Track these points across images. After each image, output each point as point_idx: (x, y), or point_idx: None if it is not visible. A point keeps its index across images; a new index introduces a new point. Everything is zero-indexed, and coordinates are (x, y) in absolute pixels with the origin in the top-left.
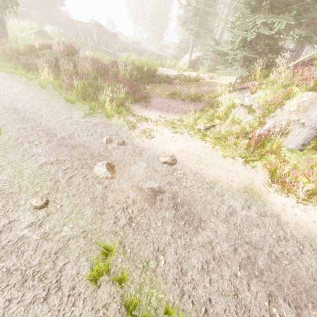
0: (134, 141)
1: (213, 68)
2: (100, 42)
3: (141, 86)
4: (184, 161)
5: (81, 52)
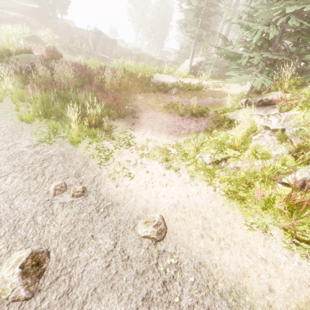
0: (103, 188)
1: (217, 74)
2: (96, 48)
3: (131, 96)
4: (180, 231)
5: (75, 58)
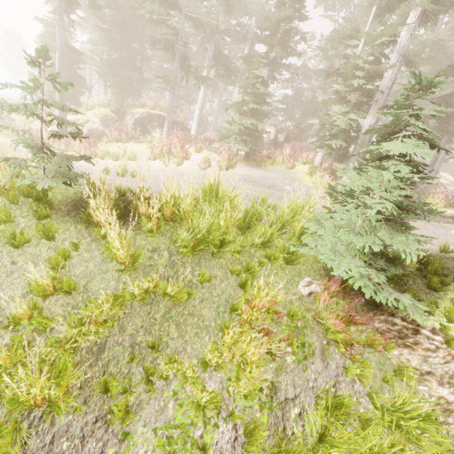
0: None
1: None
2: None
3: None
4: None
5: None
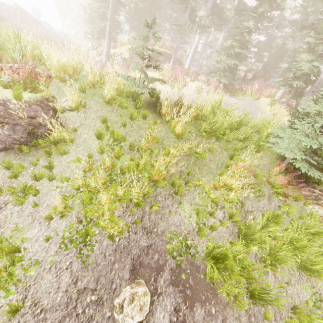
0: None
1: None
2: (23, 23)
3: None
4: None
5: None
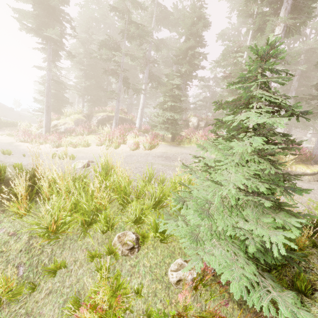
0: None
1: None
2: None
3: None
4: None
5: None
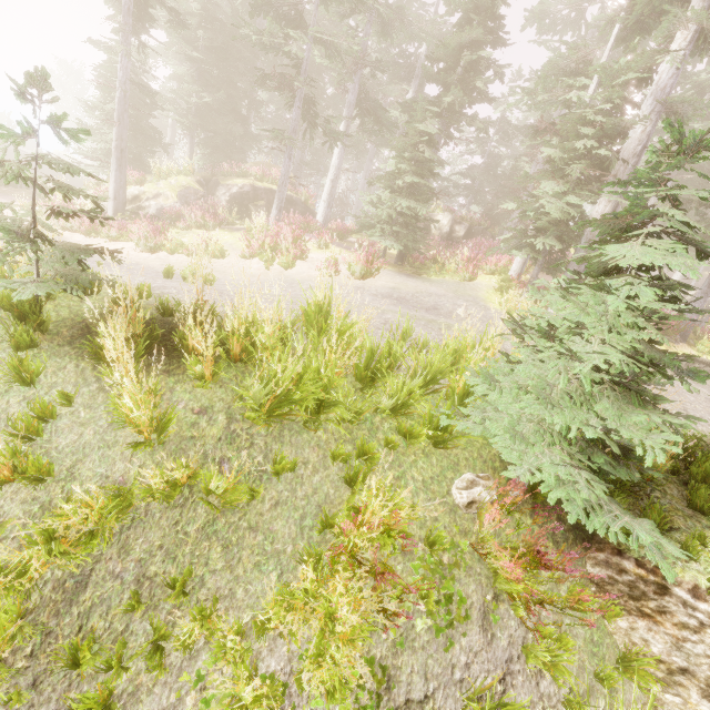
0: None
1: None
2: None
3: None
4: None
5: None
